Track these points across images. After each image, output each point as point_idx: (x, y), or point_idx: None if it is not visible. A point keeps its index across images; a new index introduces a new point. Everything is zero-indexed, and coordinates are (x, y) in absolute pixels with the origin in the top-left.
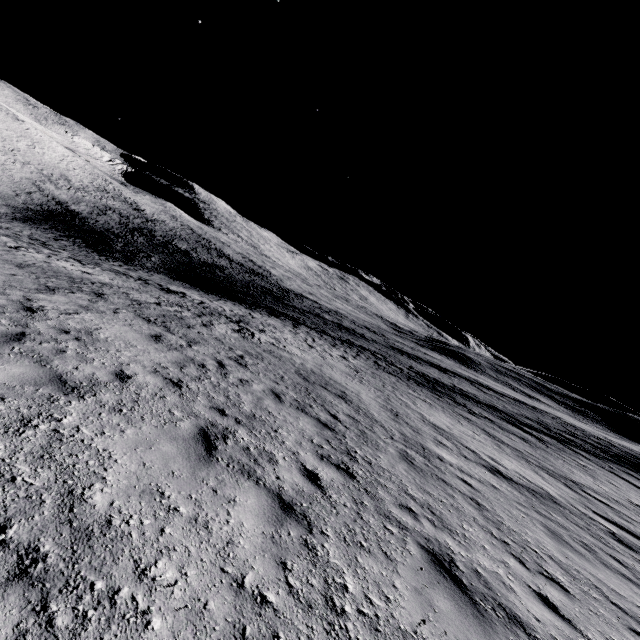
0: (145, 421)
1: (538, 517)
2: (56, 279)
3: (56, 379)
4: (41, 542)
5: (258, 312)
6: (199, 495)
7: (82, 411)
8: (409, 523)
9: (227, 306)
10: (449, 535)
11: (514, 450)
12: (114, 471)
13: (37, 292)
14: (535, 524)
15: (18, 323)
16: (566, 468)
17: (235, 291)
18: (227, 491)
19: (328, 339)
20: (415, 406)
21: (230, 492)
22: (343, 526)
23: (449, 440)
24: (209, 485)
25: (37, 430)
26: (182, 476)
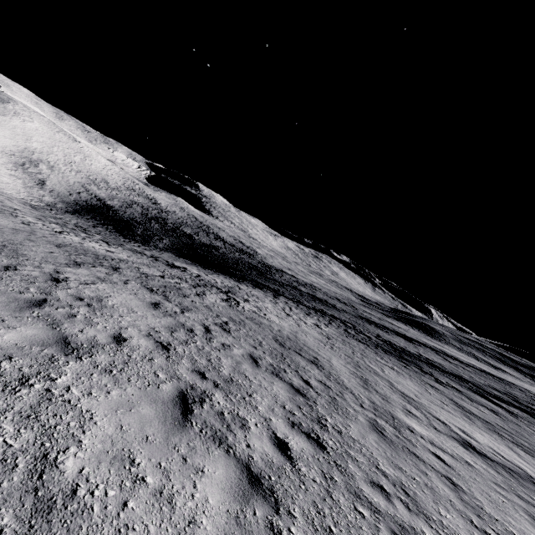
0: (131, 382)
1: (520, 502)
2: (84, 256)
3: (61, 340)
4: (1, 513)
5: (244, 284)
6: (168, 463)
7: (76, 371)
8: (381, 505)
9: (219, 279)
10: (425, 522)
11: (485, 422)
12: (91, 434)
13: (66, 266)
14: (518, 511)
15: (43, 291)
16: None
17: (227, 267)
18: (197, 460)
19: (303, 308)
20: (383, 373)
21: (199, 461)
22: (311, 506)
23: (418, 409)
24: (180, 452)
25: (32, 389)
26: (155, 441)
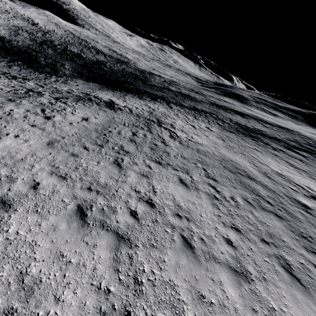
0: (274, 279)
1: None
2: (102, 148)
3: (233, 271)
4: None
5: (146, 100)
6: None
7: (265, 292)
8: None
9: (135, 103)
10: None
11: (304, 172)
12: None
13: (124, 177)
14: None
15: (169, 226)
16: None
17: (121, 82)
18: None
19: (189, 112)
20: (260, 159)
21: None
22: None
23: (291, 184)
24: None
25: None
26: None
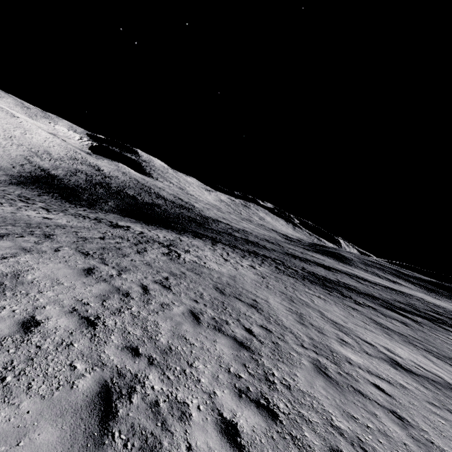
0: (30, 390)
1: None
2: (12, 226)
3: None
4: None
5: (185, 236)
6: None
7: None
8: None
9: (162, 233)
10: None
11: (400, 335)
12: None
13: None
14: None
15: None
16: (445, 347)
17: (169, 221)
18: None
19: (239, 252)
20: (313, 304)
21: None
22: None
23: (348, 335)
24: None
25: None
26: None
